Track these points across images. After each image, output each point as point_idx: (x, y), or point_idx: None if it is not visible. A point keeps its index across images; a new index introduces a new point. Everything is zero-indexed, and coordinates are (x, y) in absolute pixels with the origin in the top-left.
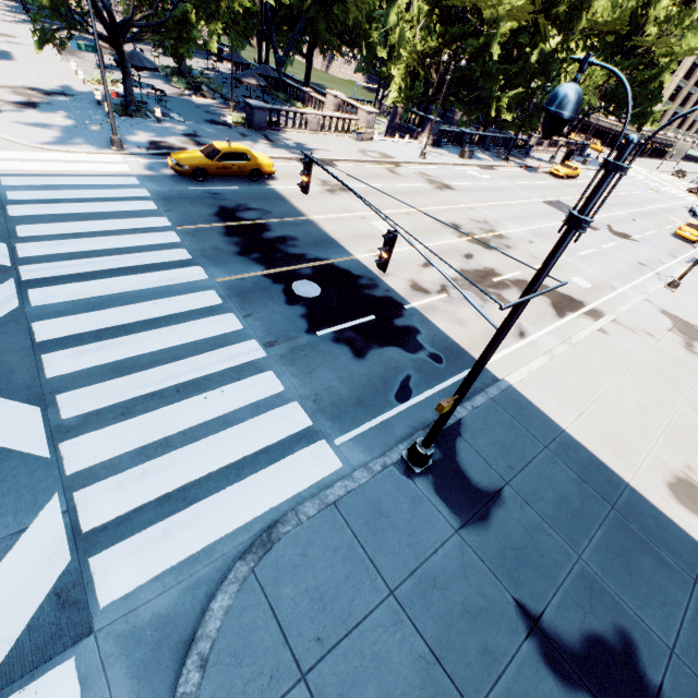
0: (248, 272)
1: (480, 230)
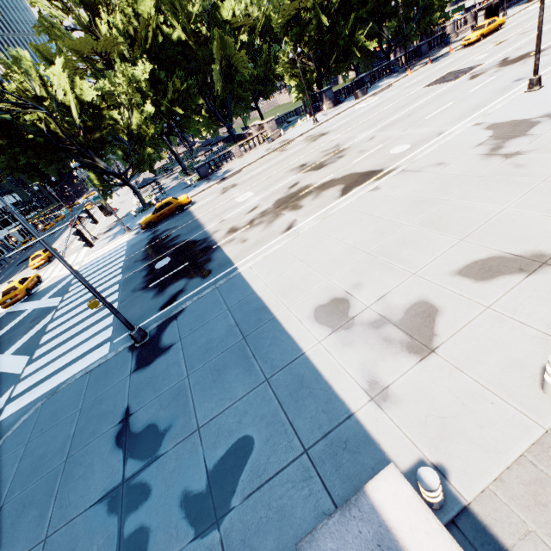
0: (141, 267)
1: (323, 157)
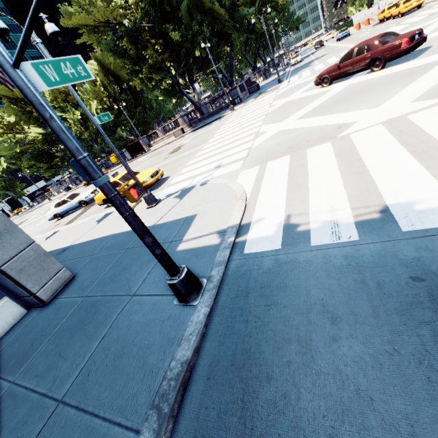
0: None
1: None
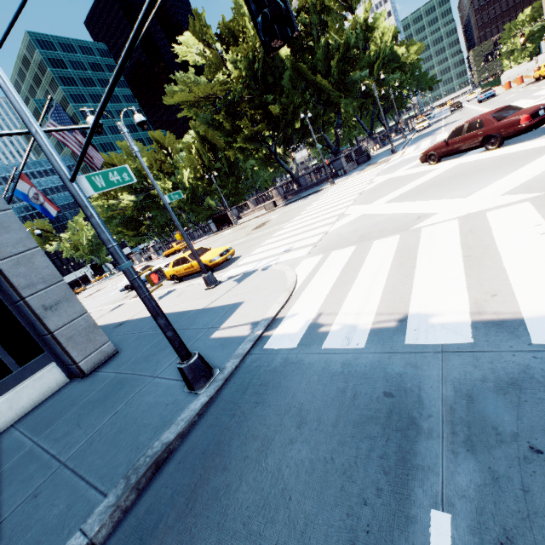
0: None
1: None
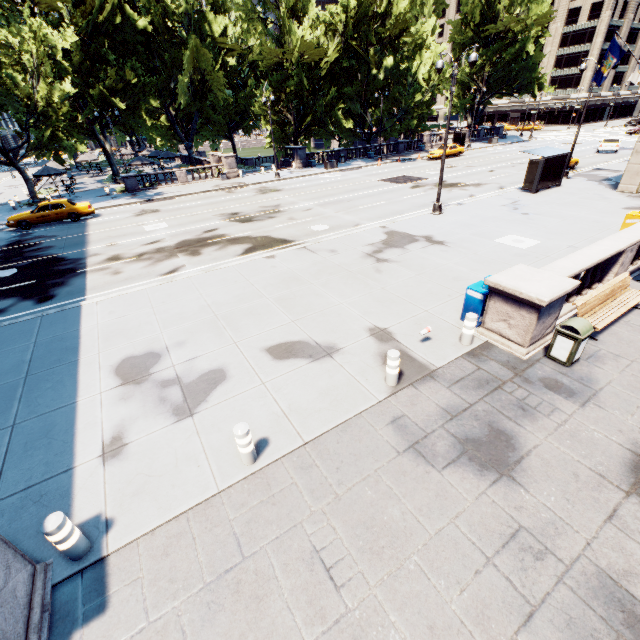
0: None
1: (258, 212)
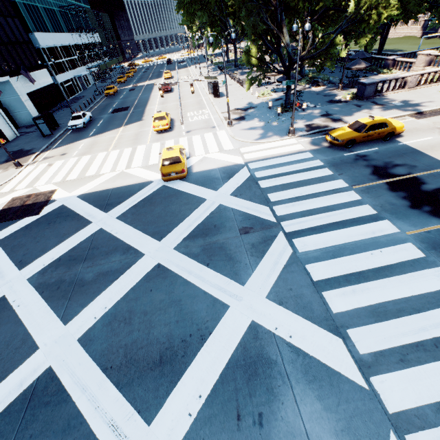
0: (429, 224)
1: None
